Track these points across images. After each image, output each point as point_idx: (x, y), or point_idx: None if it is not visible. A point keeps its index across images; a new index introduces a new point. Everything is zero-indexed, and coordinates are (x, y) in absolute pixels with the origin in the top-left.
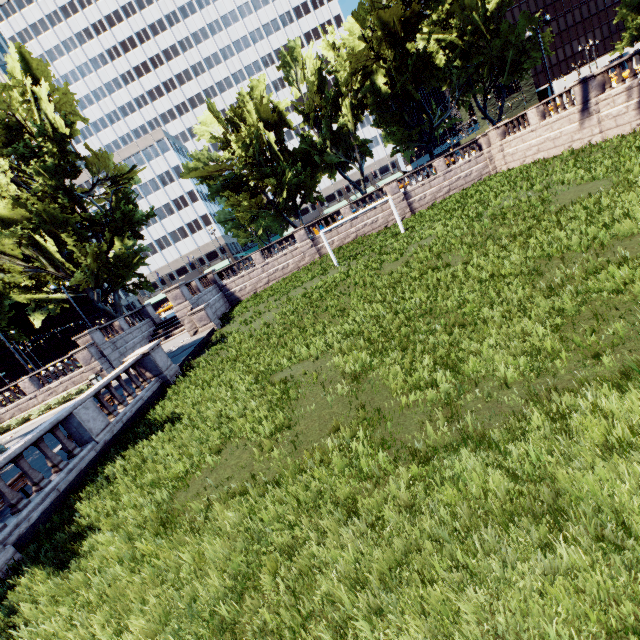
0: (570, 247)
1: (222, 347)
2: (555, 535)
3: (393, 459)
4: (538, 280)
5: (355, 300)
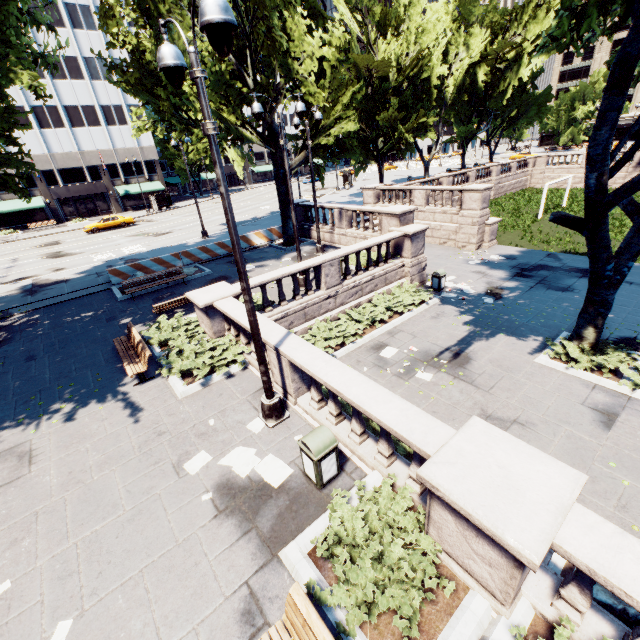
0: None
1: None
2: None
3: None
4: None
5: None
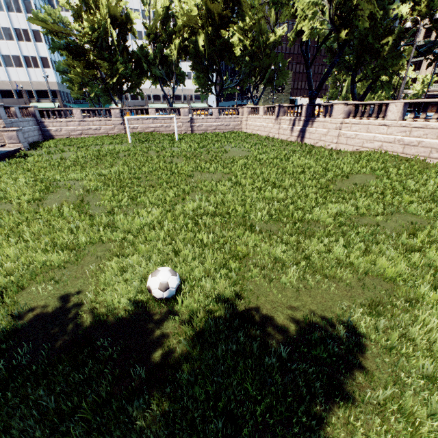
0: (210, 171)
1: (22, 161)
2: (104, 228)
3: (79, 215)
4: (191, 179)
5: (122, 163)
